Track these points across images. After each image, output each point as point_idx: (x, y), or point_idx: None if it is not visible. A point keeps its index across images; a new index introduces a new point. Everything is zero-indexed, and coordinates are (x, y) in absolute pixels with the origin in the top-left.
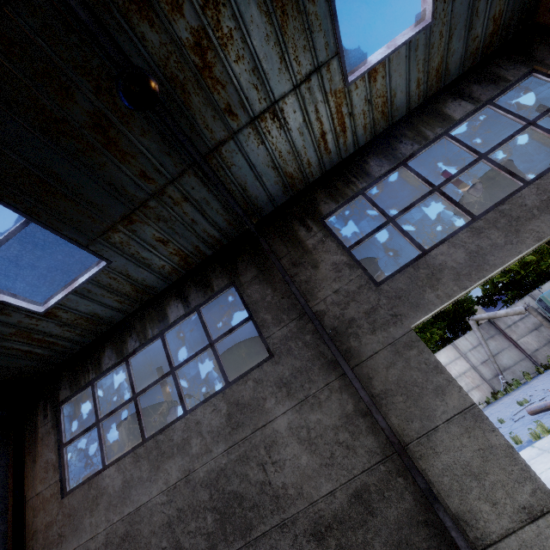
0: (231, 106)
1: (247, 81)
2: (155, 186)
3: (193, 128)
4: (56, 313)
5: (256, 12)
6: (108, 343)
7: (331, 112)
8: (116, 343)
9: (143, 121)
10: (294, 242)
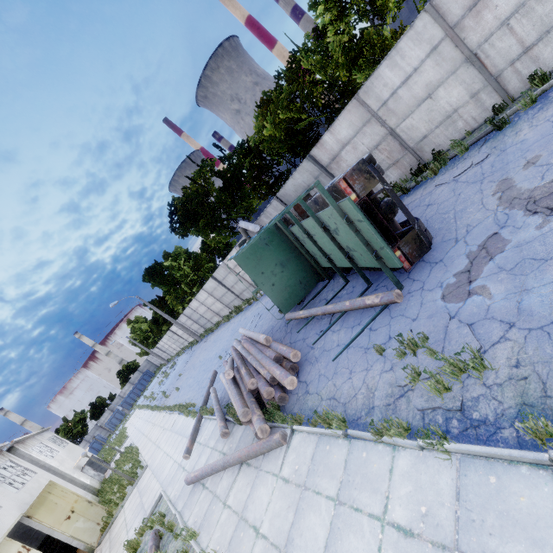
0: None
1: None
2: None
3: None
4: None
5: None
6: None
7: None
8: None
9: None
10: None
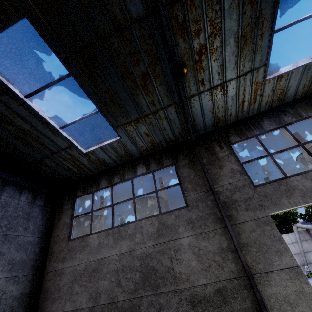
0: (204, 80)
1: (216, 70)
2: (155, 108)
3: (183, 86)
4: (89, 154)
5: (232, 41)
6: (105, 175)
7: (251, 91)
8: (109, 176)
9: (162, 79)
10: (212, 152)
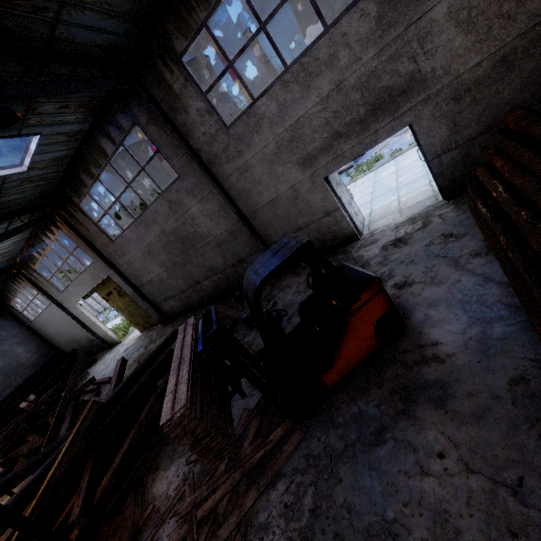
0: None
1: None
2: None
3: None
4: None
5: None
6: (6, 292)
7: None
8: (8, 292)
9: None
10: (32, 275)
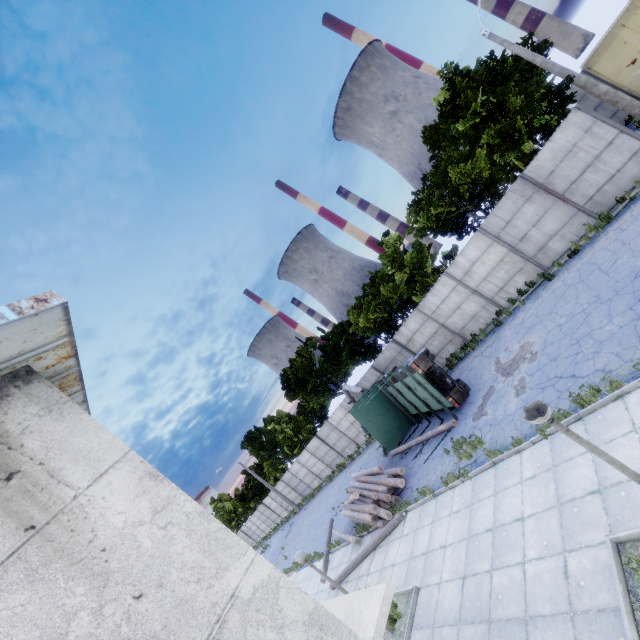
0: None
1: None
2: None
3: None
4: None
5: None
6: None
7: None
8: None
9: None
10: None
